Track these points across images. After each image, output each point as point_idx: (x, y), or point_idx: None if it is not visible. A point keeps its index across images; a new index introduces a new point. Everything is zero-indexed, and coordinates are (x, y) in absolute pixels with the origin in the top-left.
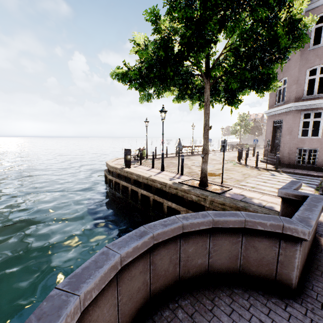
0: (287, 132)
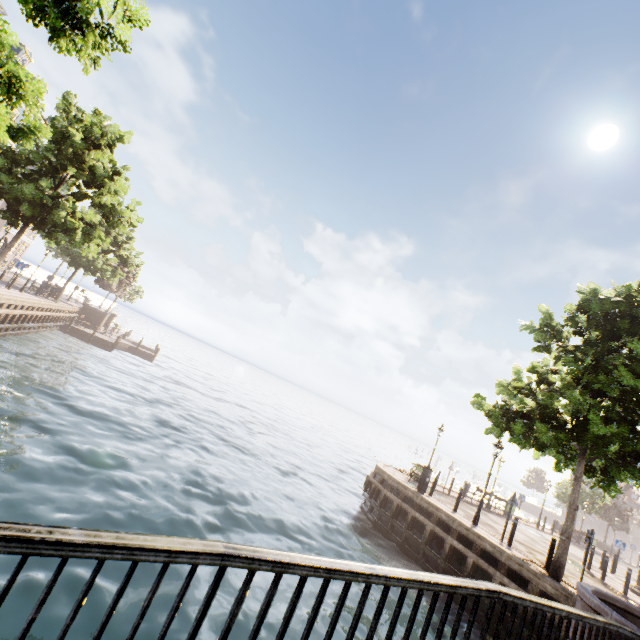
0: None
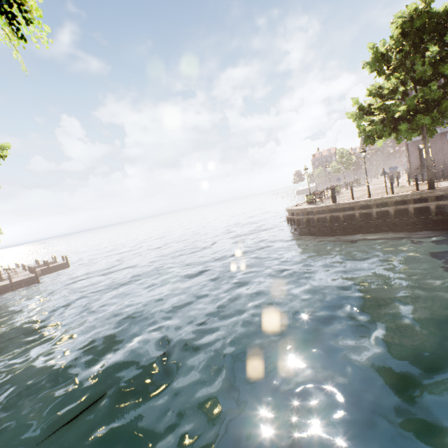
0: (437, 151)
